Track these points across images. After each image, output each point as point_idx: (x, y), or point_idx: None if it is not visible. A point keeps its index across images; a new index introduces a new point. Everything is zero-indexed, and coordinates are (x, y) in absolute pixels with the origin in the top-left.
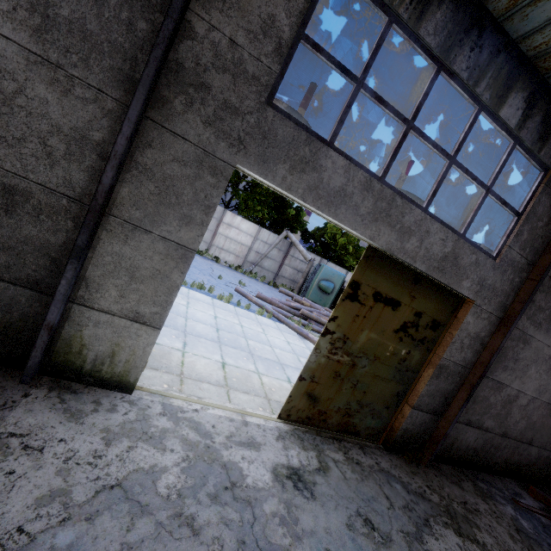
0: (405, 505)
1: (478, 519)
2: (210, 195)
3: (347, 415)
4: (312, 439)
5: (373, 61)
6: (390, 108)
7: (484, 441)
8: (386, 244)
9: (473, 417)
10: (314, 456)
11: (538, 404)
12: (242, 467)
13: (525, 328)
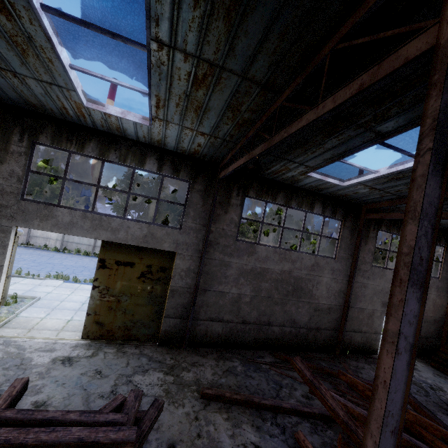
0: (138, 365)
1: (195, 368)
2: (4, 241)
3: (127, 330)
4: (99, 345)
5: (68, 169)
6: (84, 183)
7: (230, 328)
8: (106, 238)
9: (212, 315)
10: (92, 352)
11: (260, 299)
12: (34, 358)
13: (221, 258)
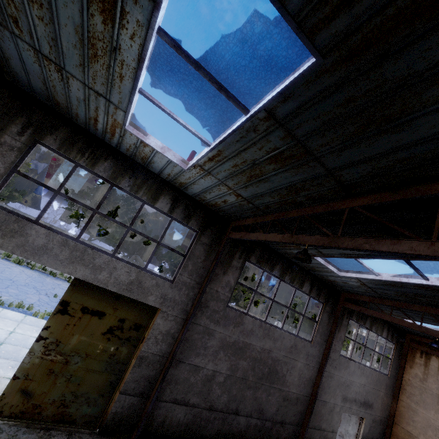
0: None
1: None
2: None
3: (62, 406)
4: (14, 431)
5: (66, 182)
6: (80, 203)
7: (193, 415)
8: (82, 276)
9: (178, 395)
10: None
11: (234, 380)
12: None
13: (207, 324)
